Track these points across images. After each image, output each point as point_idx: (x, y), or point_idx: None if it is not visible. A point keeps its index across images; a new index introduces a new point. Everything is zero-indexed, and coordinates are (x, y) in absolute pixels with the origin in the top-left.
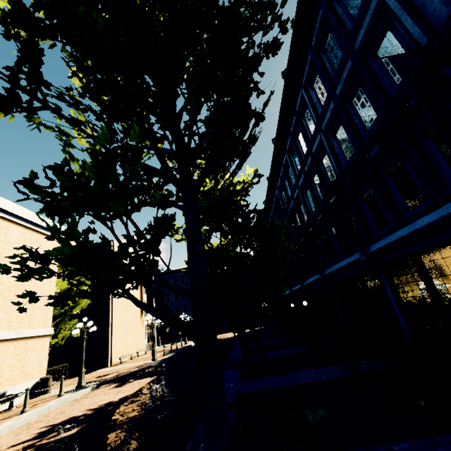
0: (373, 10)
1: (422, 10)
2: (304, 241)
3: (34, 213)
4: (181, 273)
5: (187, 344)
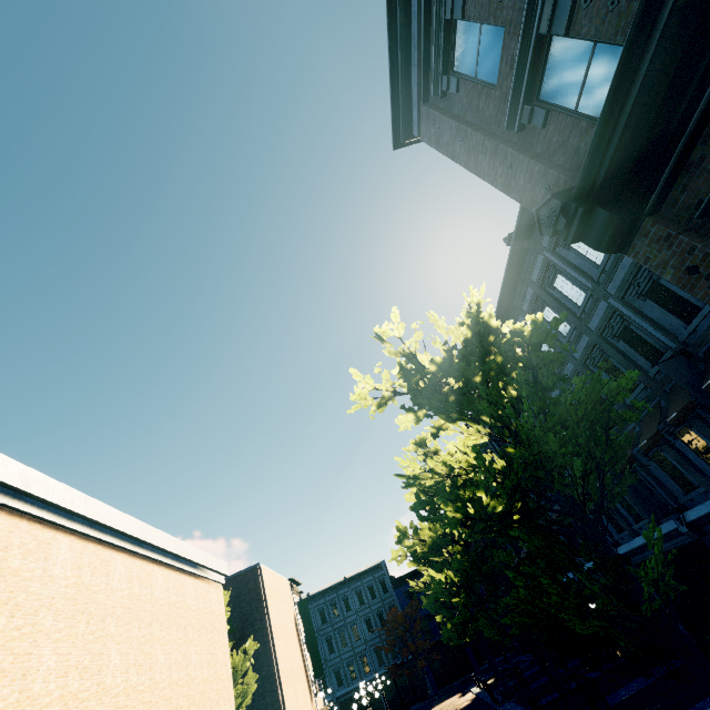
0: (604, 310)
1: (658, 322)
2: None
3: (200, 550)
4: (330, 596)
5: None
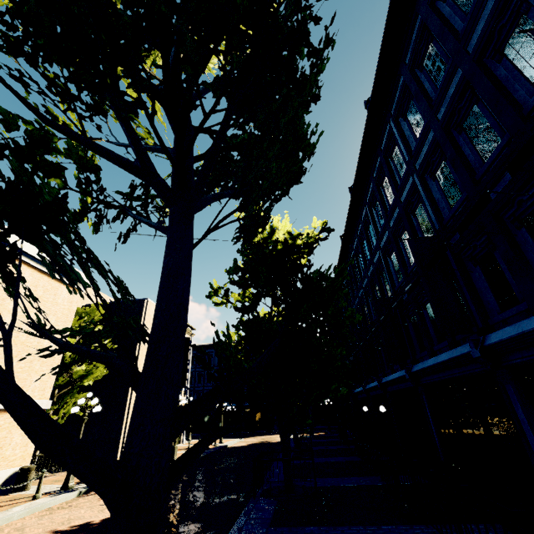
0: None
1: None
2: (385, 320)
3: None
4: None
5: (223, 443)
